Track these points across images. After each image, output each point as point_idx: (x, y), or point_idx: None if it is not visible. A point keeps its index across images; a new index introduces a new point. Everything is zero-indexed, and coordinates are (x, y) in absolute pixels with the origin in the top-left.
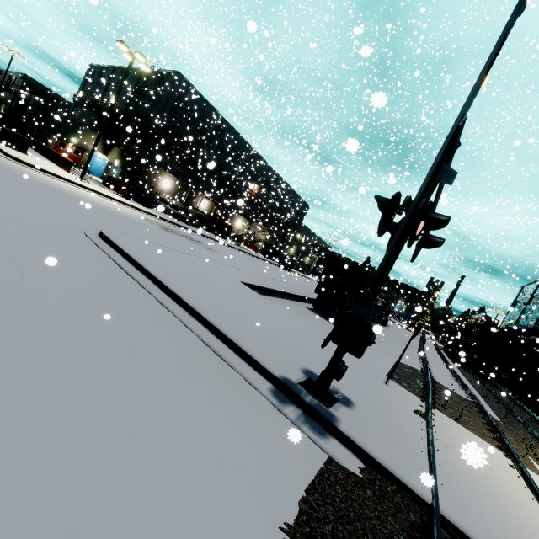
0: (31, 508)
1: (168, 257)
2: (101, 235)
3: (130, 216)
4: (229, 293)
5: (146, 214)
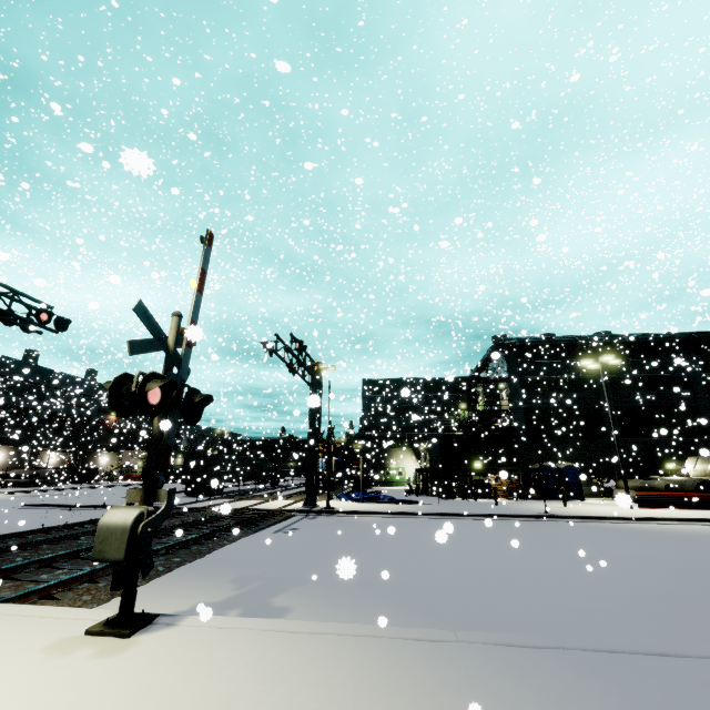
0: (87, 518)
1: (68, 501)
2: (26, 505)
3: (1, 499)
4: (112, 500)
5: (4, 494)
